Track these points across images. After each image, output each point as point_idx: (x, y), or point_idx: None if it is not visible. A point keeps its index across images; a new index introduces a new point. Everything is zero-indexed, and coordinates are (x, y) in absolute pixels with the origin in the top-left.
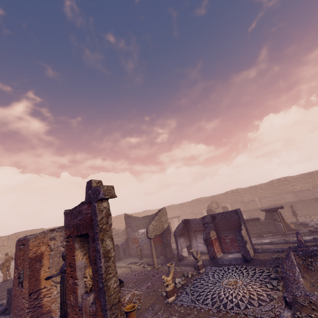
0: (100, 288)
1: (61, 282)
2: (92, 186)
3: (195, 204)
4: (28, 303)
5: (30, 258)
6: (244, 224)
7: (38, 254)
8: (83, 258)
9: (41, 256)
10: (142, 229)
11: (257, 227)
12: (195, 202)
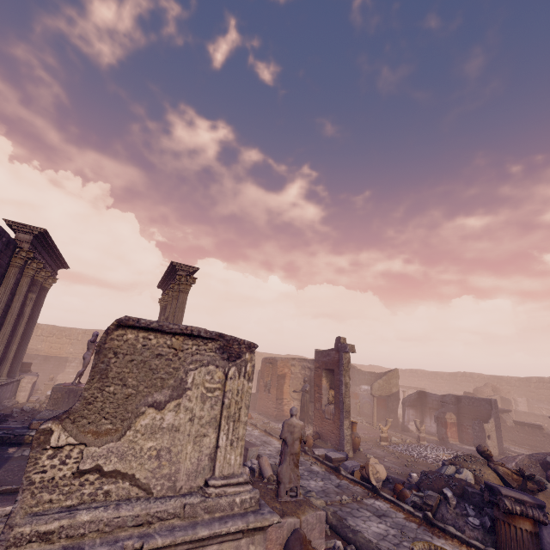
0: (340, 400)
1: (302, 398)
2: (341, 341)
3: (459, 380)
4: (275, 404)
5: (278, 374)
6: (495, 418)
7: (283, 373)
8: (326, 384)
9: (285, 376)
10: (365, 386)
11: (536, 438)
12: (460, 377)
